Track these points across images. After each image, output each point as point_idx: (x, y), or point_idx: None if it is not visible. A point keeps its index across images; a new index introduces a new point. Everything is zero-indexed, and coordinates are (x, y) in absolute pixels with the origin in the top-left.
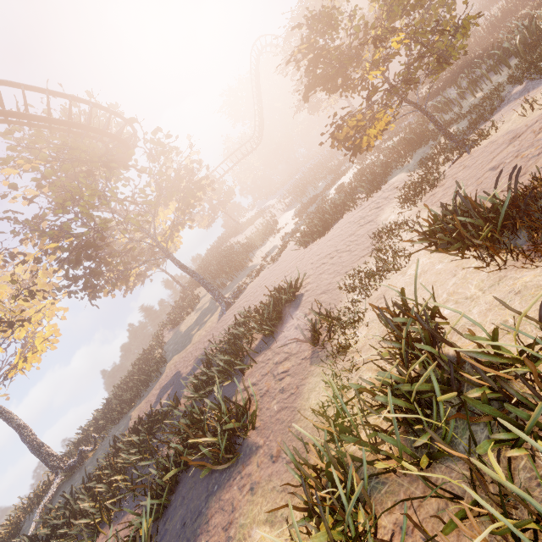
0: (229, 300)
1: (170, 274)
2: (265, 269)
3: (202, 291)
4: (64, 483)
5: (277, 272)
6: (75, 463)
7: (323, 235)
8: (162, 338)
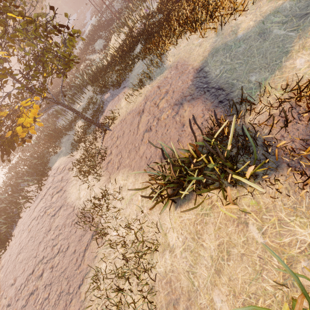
0: None
1: None
2: None
3: None
4: None
5: None
6: None
7: (4, 249)
8: None
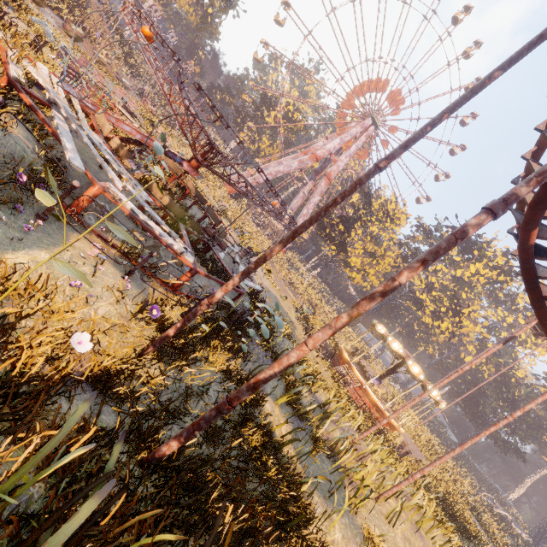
0: None
1: None
2: None
3: None
4: None
5: None
6: None
7: None
8: None
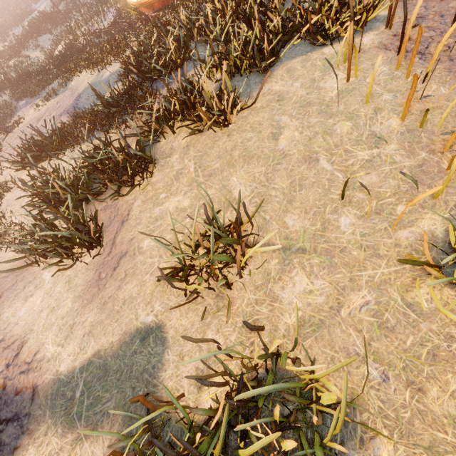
0: None
1: None
2: None
3: None
4: None
5: None
6: None
7: None
8: None
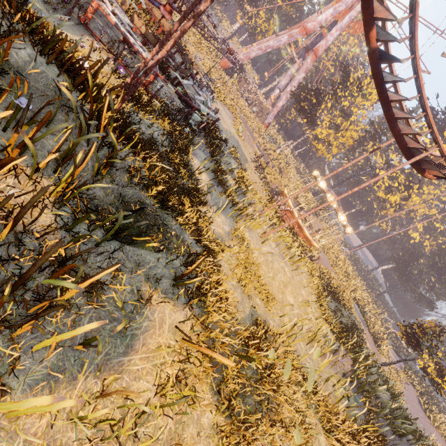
0: None
1: None
2: None
3: None
4: None
5: None
6: None
7: None
8: None
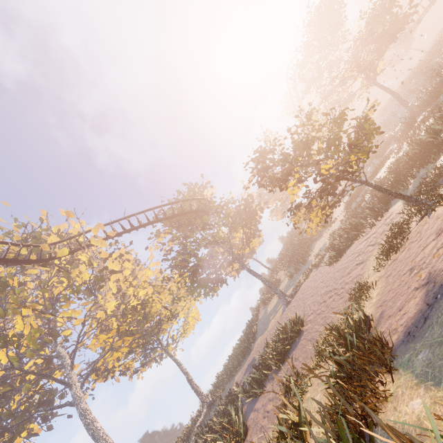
0: (288, 298)
1: (260, 262)
2: (312, 273)
3: (282, 275)
4: (207, 413)
5: (312, 284)
6: (209, 404)
7: (338, 259)
8: (259, 313)
